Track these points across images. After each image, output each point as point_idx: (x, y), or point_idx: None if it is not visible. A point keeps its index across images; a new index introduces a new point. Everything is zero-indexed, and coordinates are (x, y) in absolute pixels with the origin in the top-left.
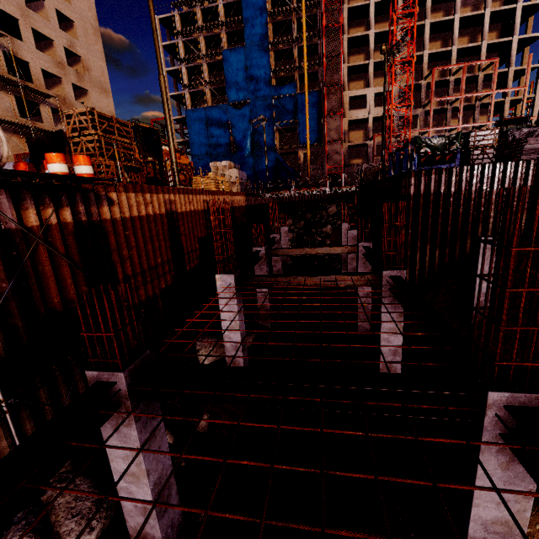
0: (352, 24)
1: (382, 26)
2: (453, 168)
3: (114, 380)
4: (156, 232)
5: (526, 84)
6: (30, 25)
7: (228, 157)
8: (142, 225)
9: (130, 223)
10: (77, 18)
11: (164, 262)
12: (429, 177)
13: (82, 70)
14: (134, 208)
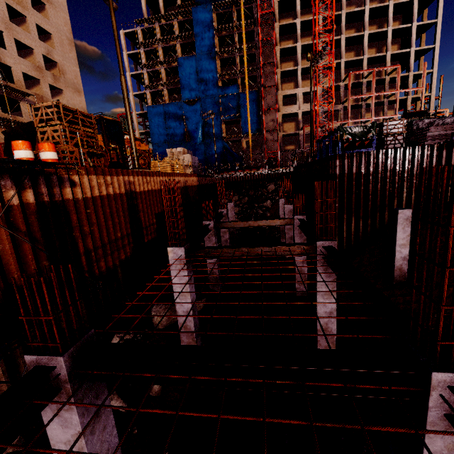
0: (283, 38)
1: (307, 40)
2: (371, 152)
3: (53, 364)
4: (116, 210)
5: (423, 85)
6: (13, 36)
7: (183, 145)
8: (103, 203)
9: (91, 202)
10: (54, 32)
11: (124, 236)
12: (351, 159)
13: (58, 73)
14: (95, 189)
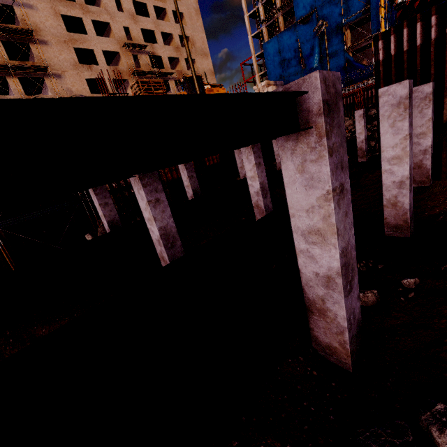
0: None
1: None
2: (431, 10)
3: None
4: None
5: None
6: (160, 31)
7: (298, 75)
8: None
9: None
10: (184, 9)
11: None
12: (401, 32)
13: (191, 46)
14: None
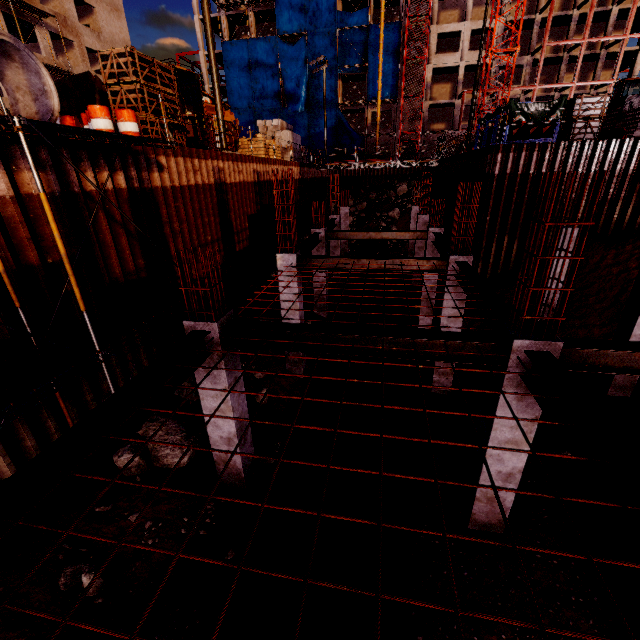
0: None
1: None
2: (548, 144)
3: (208, 329)
4: (205, 206)
5: None
6: None
7: (277, 113)
8: (191, 196)
9: (179, 193)
10: None
11: (214, 240)
12: (518, 153)
13: None
14: (183, 176)
